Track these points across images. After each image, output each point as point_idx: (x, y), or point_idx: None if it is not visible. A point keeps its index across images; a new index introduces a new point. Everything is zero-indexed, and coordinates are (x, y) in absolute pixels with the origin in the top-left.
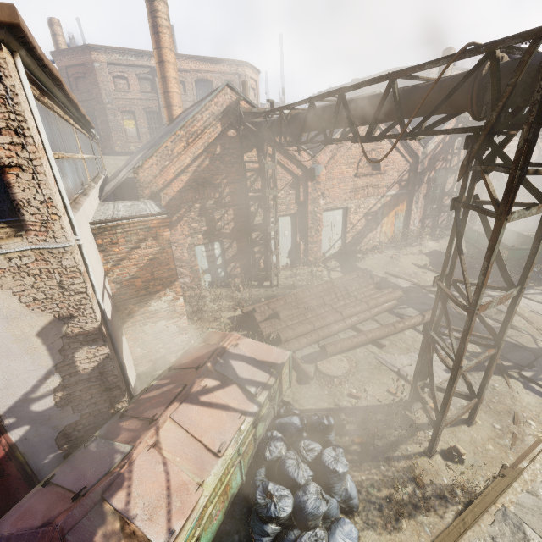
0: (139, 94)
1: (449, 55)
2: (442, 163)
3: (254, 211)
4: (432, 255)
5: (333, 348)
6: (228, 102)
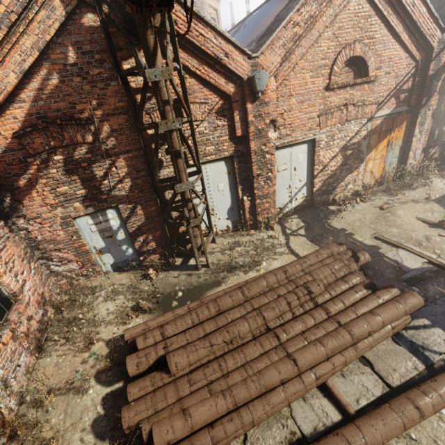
0: None
1: None
2: None
3: (162, 158)
4: None
5: None
6: None
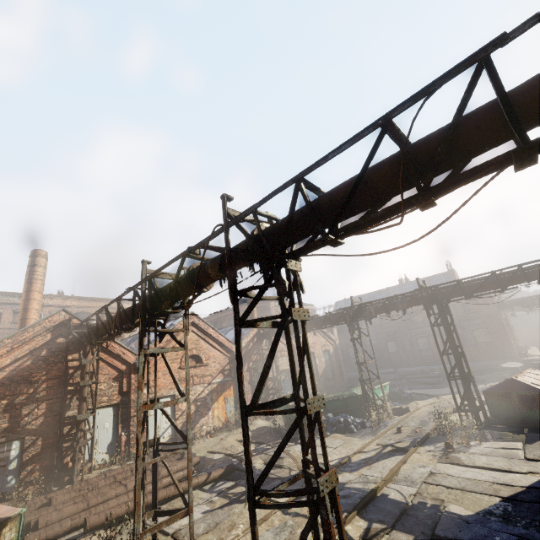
0: (9, 324)
1: (126, 291)
2: (257, 356)
3: (71, 403)
4: (256, 430)
5: (95, 517)
6: (61, 320)
